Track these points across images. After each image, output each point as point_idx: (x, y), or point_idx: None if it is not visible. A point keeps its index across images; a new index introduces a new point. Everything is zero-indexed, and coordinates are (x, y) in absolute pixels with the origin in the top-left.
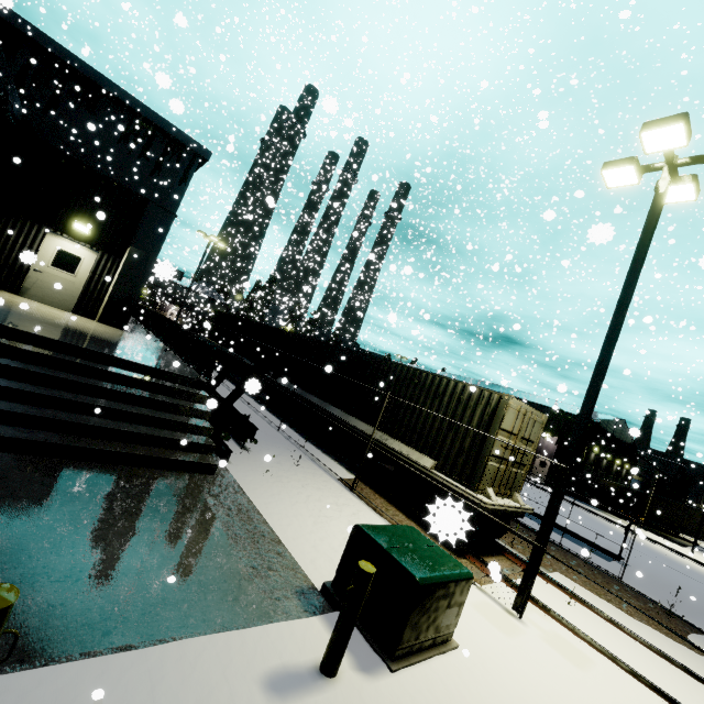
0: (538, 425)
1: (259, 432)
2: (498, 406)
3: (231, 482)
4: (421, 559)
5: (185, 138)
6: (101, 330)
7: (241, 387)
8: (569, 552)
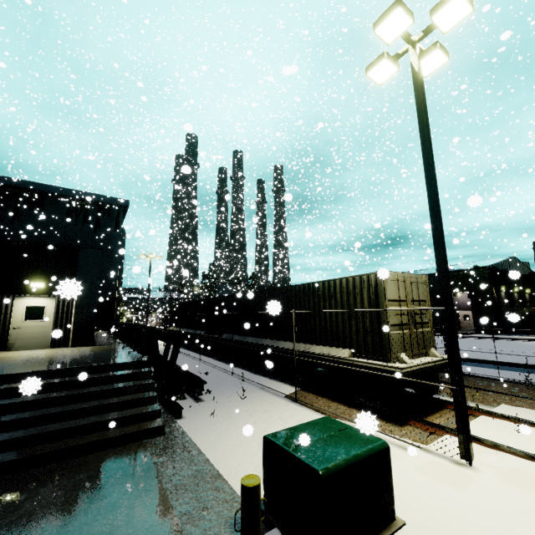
0: (422, 285)
1: (215, 383)
2: (377, 283)
3: (180, 435)
4: (328, 447)
5: (108, 199)
6: (69, 352)
7: (174, 353)
8: (509, 382)
